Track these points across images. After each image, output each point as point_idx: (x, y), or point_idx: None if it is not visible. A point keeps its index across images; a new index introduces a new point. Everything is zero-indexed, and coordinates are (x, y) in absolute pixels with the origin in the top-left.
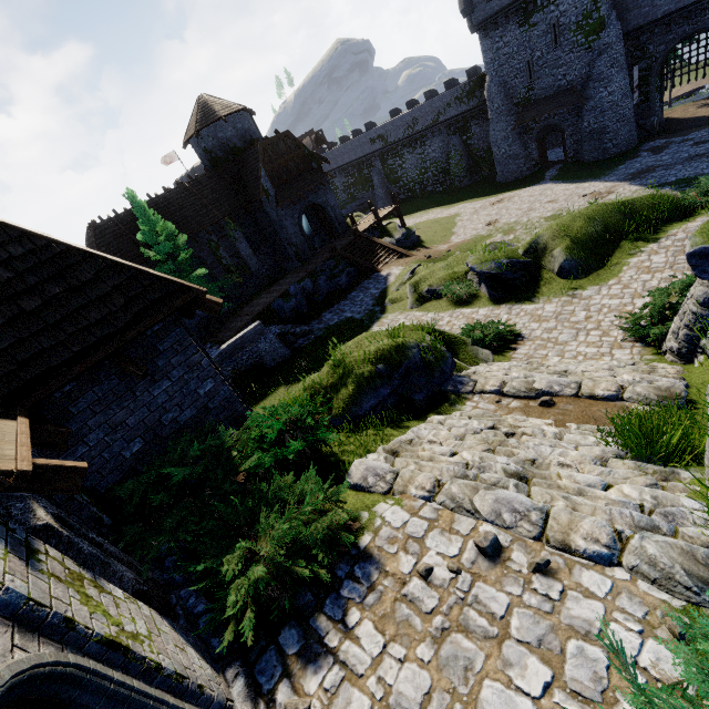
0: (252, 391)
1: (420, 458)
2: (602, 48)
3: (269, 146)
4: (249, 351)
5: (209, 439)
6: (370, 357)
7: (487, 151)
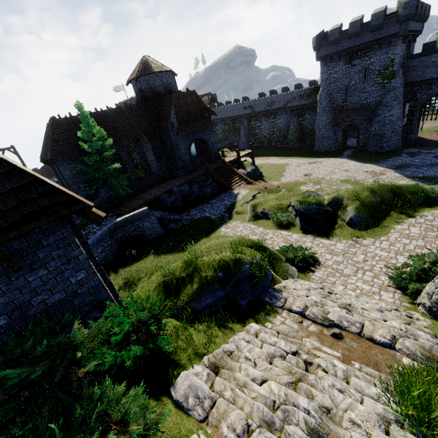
0: (131, 253)
1: (236, 380)
2: (391, 88)
3: (181, 97)
4: (136, 226)
5: (60, 337)
6: (214, 264)
7: (312, 130)
